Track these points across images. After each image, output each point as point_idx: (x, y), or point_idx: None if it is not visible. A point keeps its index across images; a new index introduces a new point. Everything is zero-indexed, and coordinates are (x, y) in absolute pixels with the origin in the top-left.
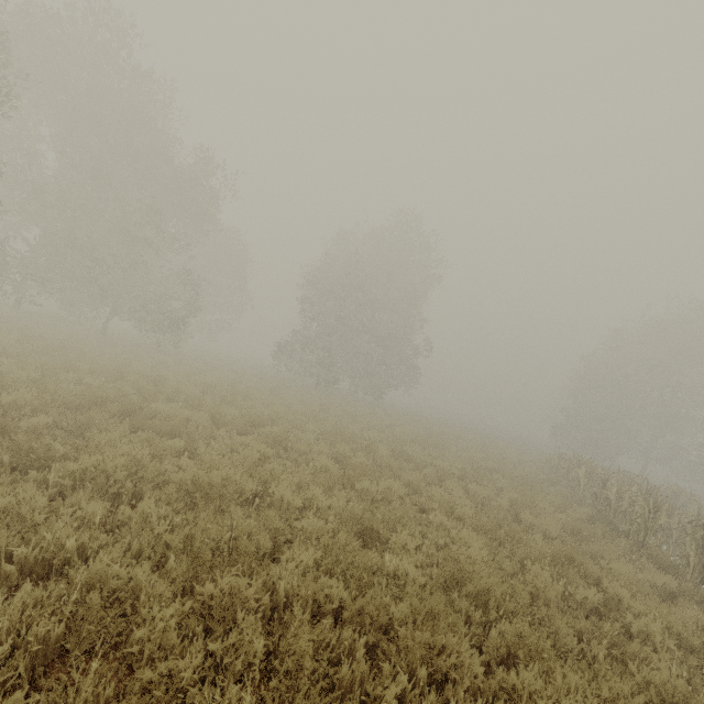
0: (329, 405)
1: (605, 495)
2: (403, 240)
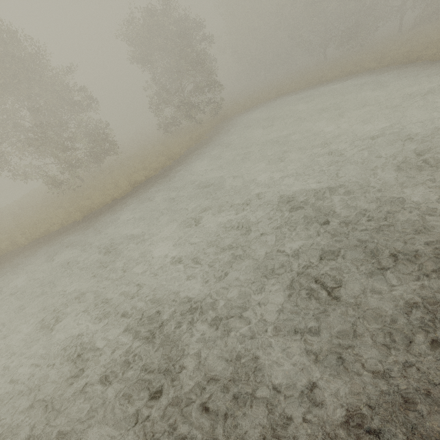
0: None
1: None
2: None
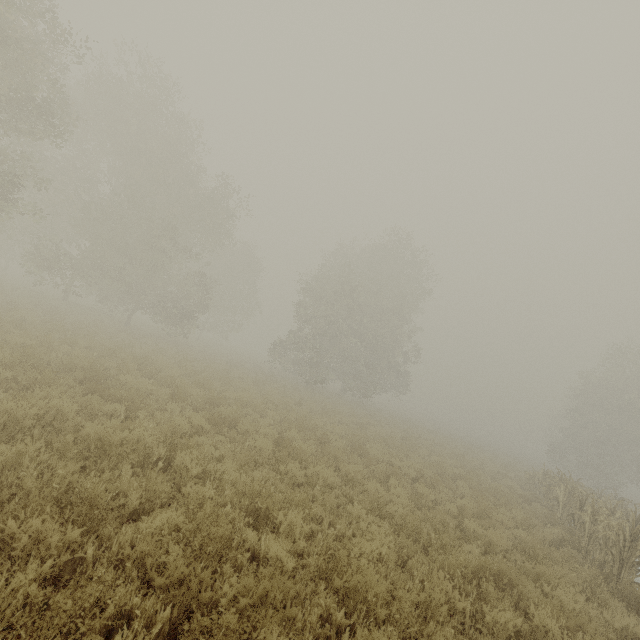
0: (308, 399)
1: (583, 518)
2: (395, 255)
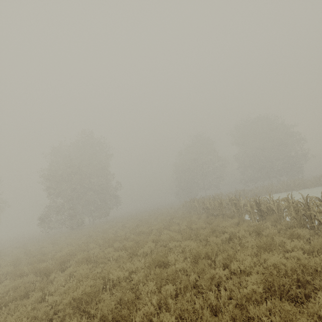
0: (89, 233)
1: (206, 206)
2: (89, 143)
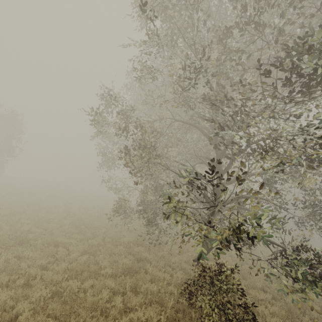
0: None
1: None
2: None
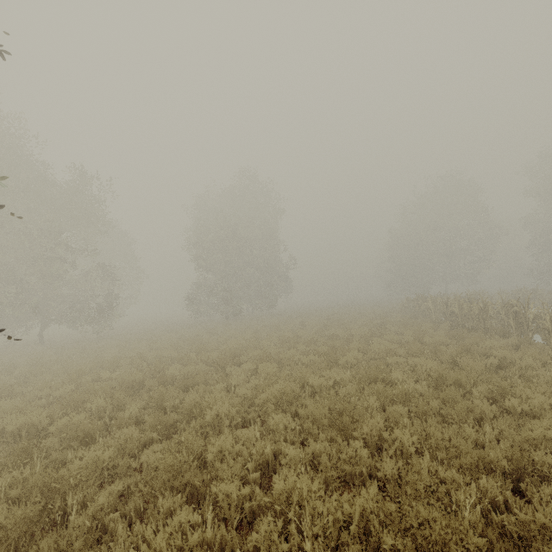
0: (253, 326)
1: (450, 311)
2: (248, 191)
